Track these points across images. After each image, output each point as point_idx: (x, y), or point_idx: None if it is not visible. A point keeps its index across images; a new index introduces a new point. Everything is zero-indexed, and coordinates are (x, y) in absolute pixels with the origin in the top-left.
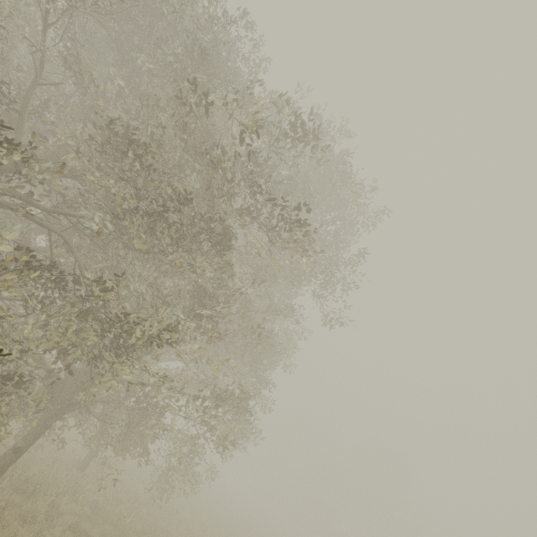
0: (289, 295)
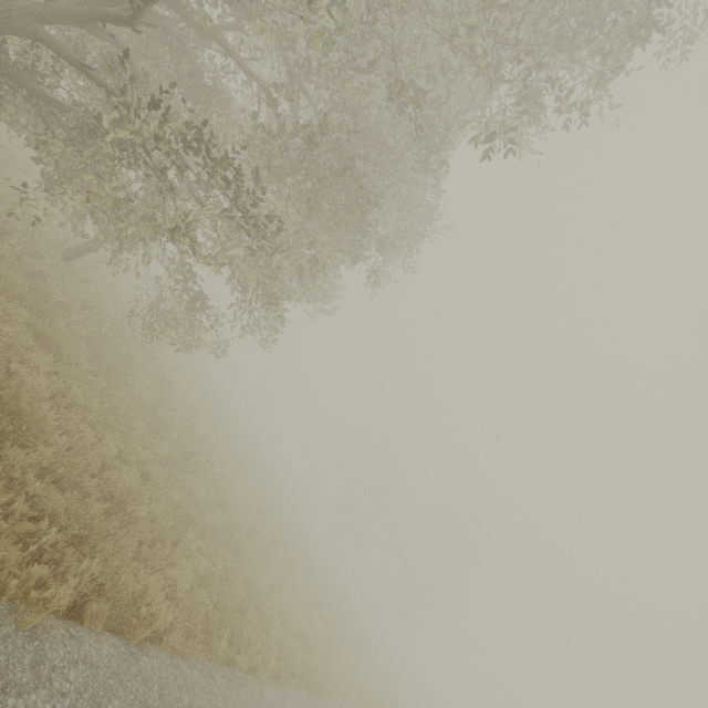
0: (432, 115)
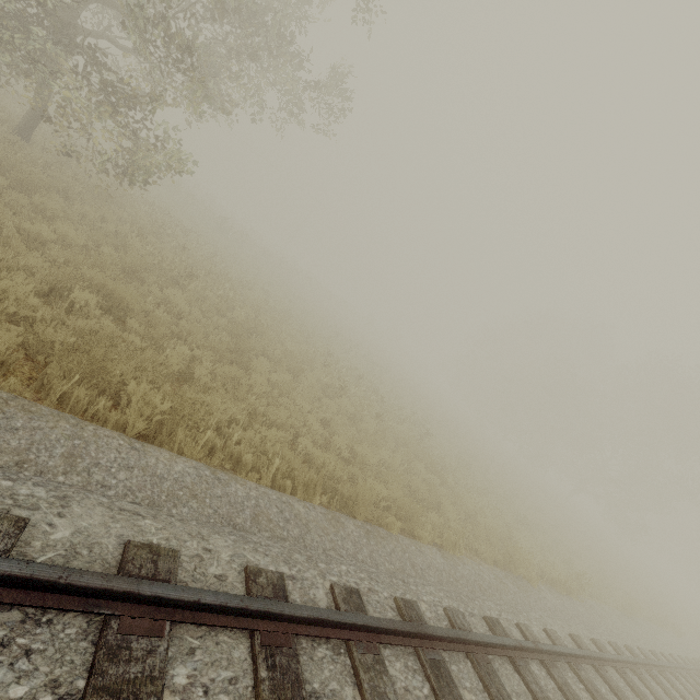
0: None
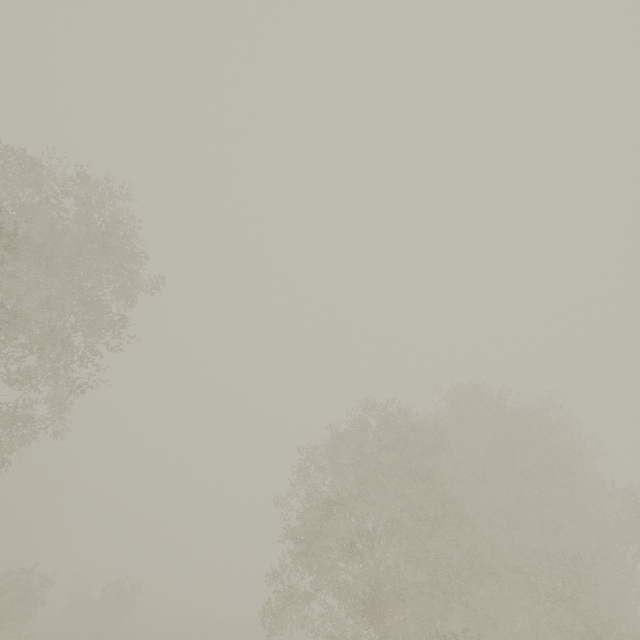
0: None
